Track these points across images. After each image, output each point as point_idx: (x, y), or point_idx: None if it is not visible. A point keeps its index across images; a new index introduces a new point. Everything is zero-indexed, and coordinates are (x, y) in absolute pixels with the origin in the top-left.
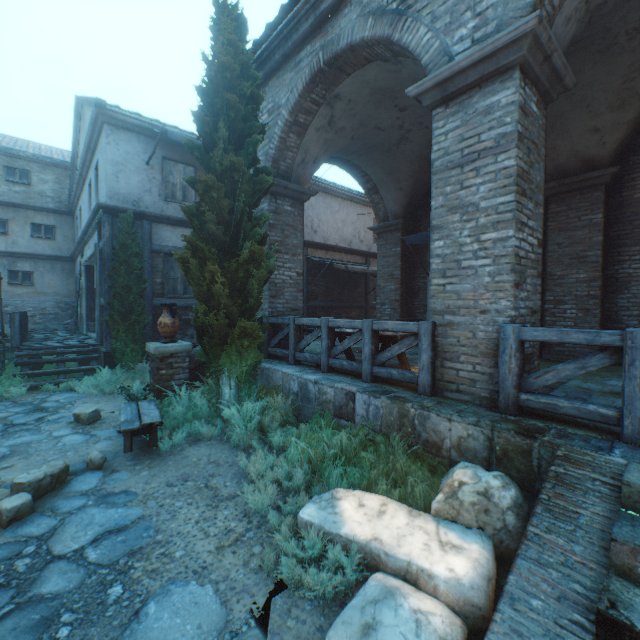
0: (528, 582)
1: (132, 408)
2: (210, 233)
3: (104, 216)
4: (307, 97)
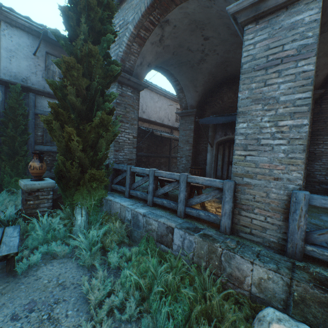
0: None
1: None
2: (71, 103)
3: None
4: (147, 17)
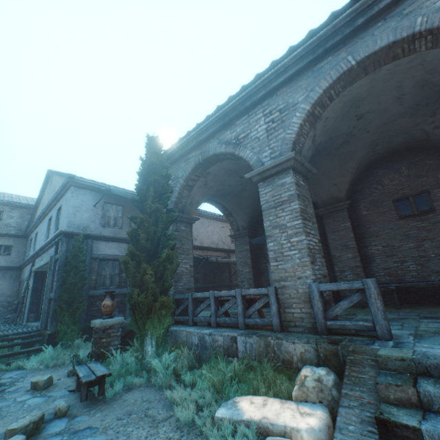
0: (346, 418)
1: (85, 368)
2: (142, 245)
3: (63, 238)
4: (193, 174)
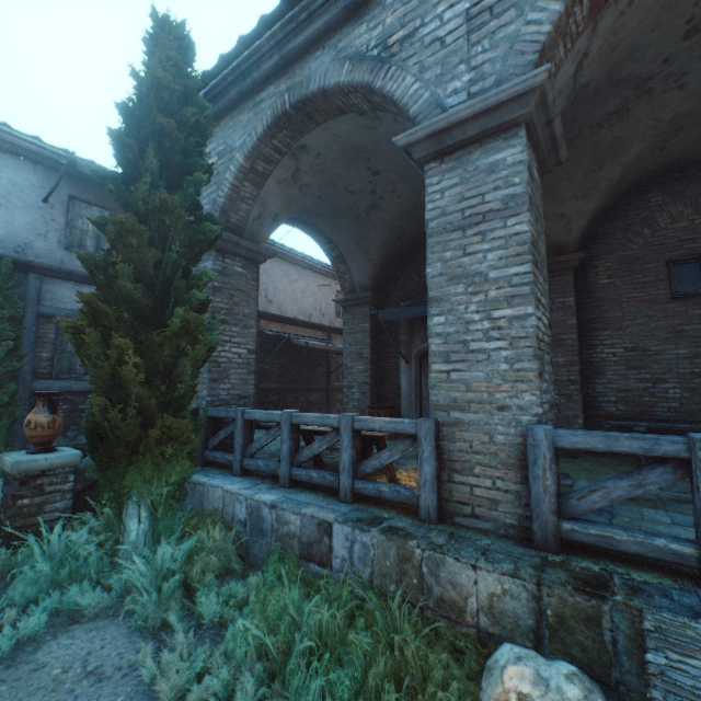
0: None
1: None
2: (123, 292)
3: None
4: (268, 142)
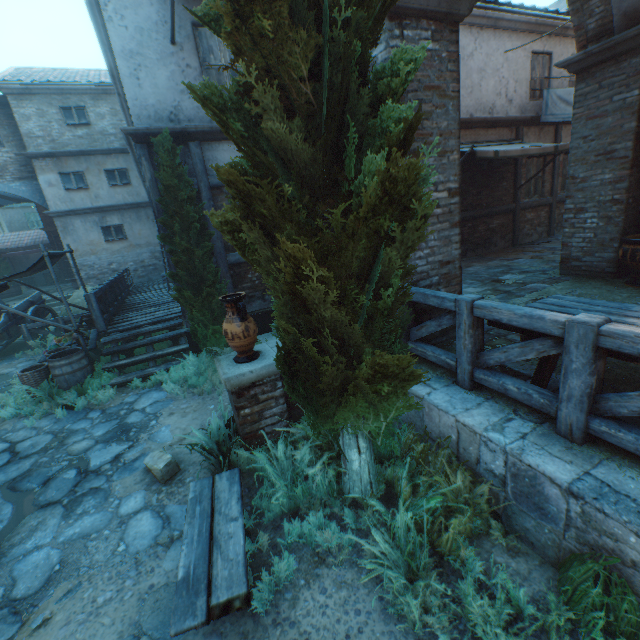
0: None
1: (202, 510)
2: (273, 146)
3: (136, 148)
4: None
